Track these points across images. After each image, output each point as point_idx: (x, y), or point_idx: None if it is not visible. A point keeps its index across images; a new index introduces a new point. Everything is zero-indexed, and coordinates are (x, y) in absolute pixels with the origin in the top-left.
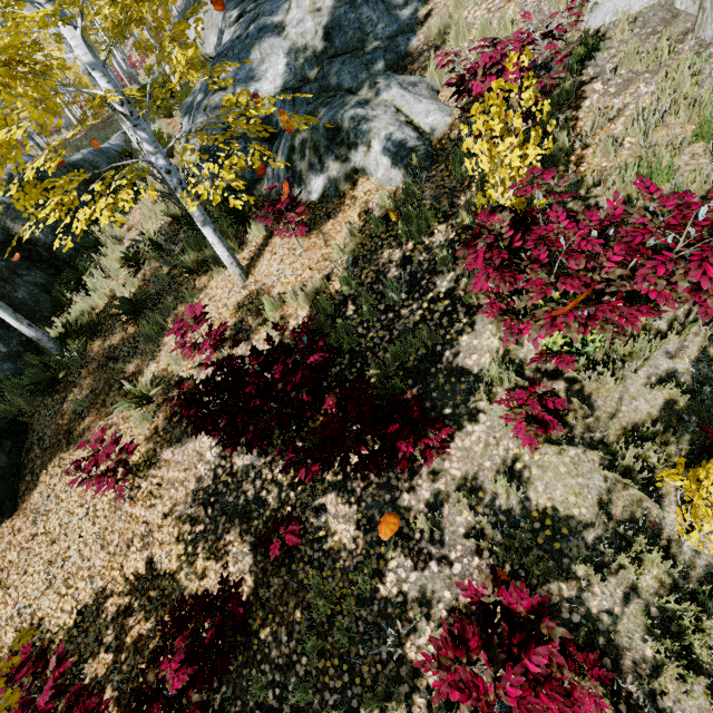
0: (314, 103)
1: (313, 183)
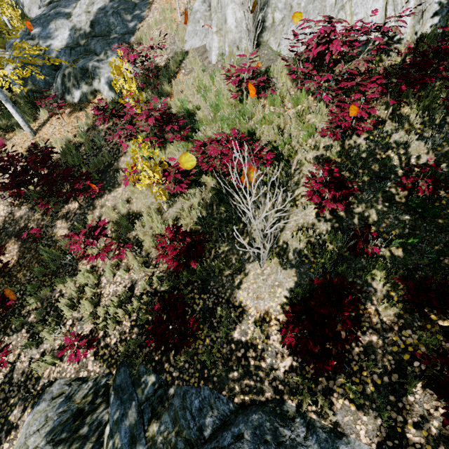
0: (78, 56)
1: (75, 93)
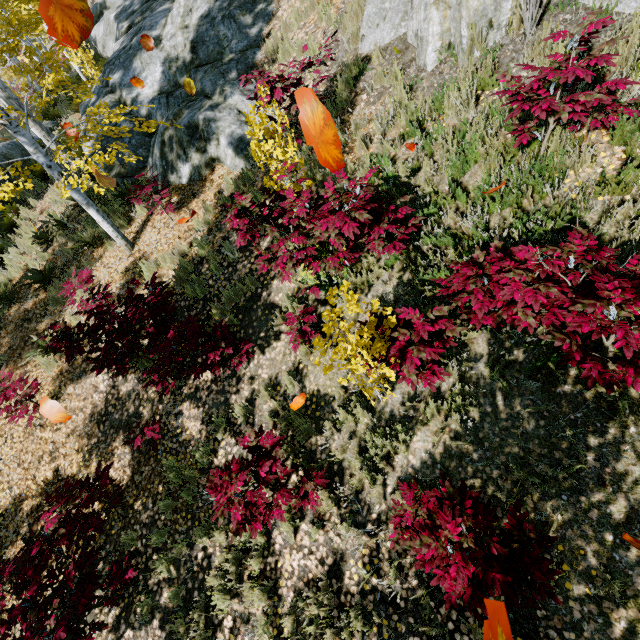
0: (180, 105)
1: (182, 170)
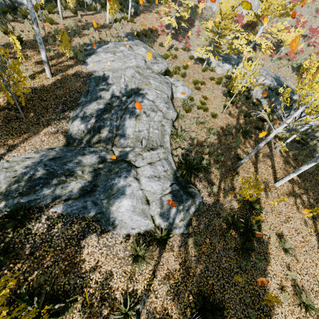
0: None
1: None
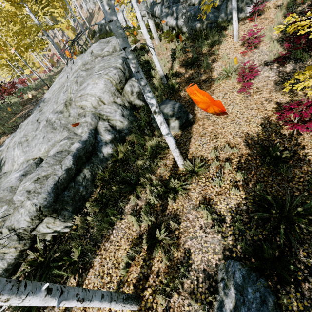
0: None
1: (247, 9)
